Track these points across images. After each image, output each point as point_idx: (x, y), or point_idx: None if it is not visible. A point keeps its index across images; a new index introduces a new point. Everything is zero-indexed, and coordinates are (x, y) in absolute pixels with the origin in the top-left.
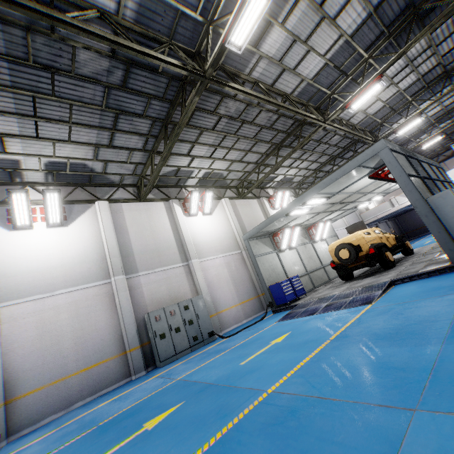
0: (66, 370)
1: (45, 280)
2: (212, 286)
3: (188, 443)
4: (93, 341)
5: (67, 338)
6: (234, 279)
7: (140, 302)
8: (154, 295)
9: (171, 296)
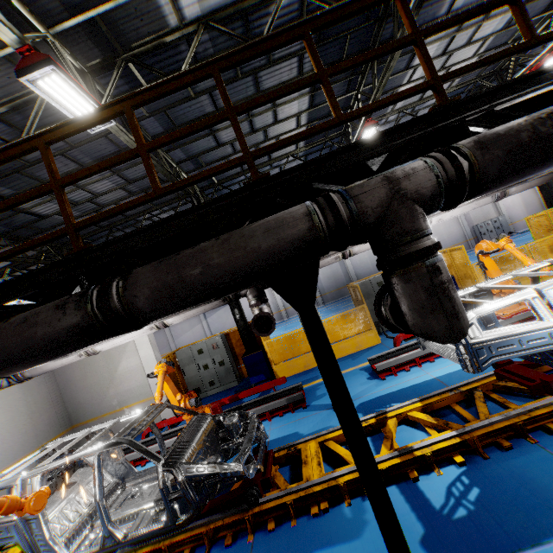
0: (447, 246)
1: None
2: (508, 209)
3: (523, 242)
4: (454, 237)
5: (444, 235)
6: (524, 203)
7: (469, 221)
8: (475, 217)
9: (484, 217)
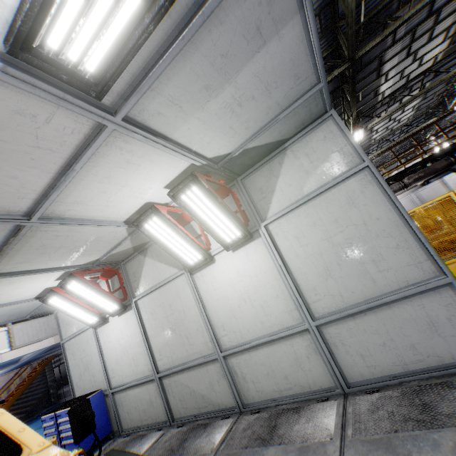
0: None
1: None
2: None
3: None
4: None
5: None
6: None
7: (422, 200)
8: (427, 196)
9: (435, 195)
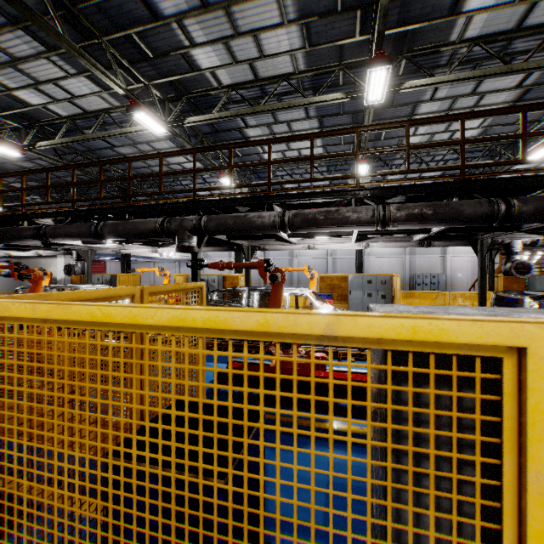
0: None
1: (381, 251)
2: (455, 271)
3: None
4: None
5: (385, 272)
6: (473, 271)
7: (413, 268)
8: (420, 267)
9: (429, 269)
